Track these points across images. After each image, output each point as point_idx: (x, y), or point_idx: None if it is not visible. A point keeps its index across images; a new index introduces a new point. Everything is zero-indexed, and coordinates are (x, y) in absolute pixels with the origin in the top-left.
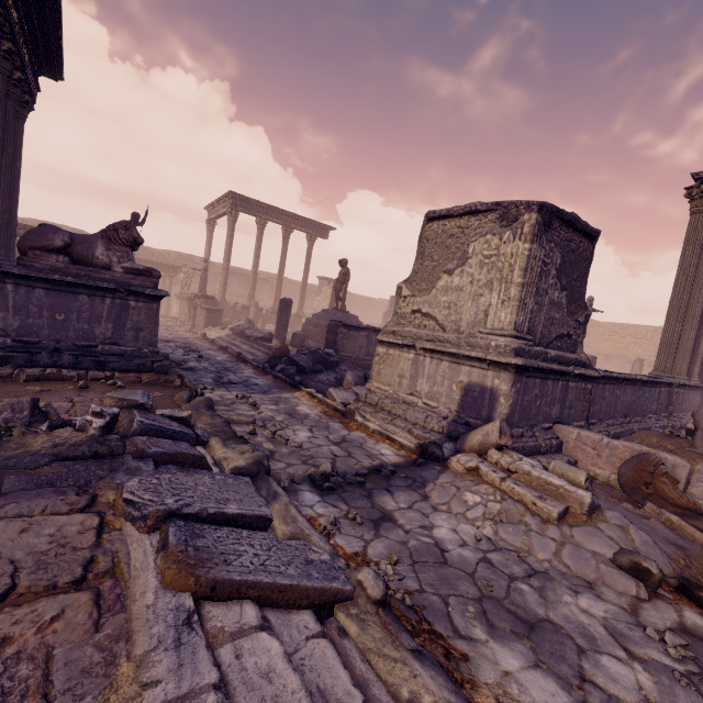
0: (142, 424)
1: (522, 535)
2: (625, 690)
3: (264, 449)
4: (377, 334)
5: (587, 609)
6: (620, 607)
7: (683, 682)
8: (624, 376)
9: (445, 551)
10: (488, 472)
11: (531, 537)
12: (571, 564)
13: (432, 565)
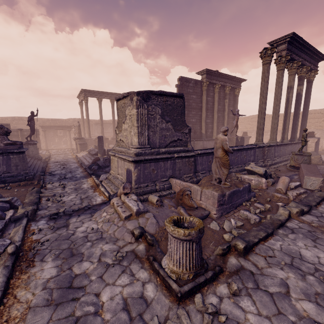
0: None
1: (109, 226)
2: (80, 270)
3: (46, 206)
4: None
5: (103, 248)
6: (118, 246)
7: (104, 266)
8: None
9: (73, 235)
10: (114, 204)
11: (111, 226)
12: (116, 234)
13: (61, 240)
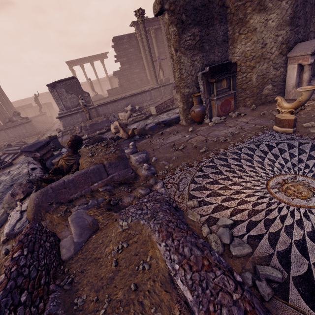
0: (15, 144)
1: None
2: None
3: None
4: (95, 102)
5: None
6: None
7: None
8: (111, 101)
9: None
10: None
11: None
12: None
13: None
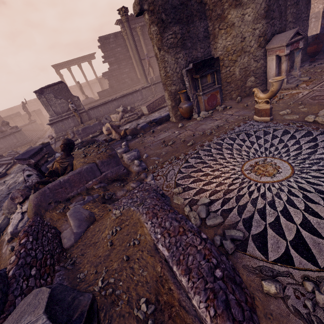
0: (7, 155)
1: None
2: None
3: None
4: (86, 106)
5: None
6: None
7: None
8: (102, 103)
9: None
10: None
11: None
12: None
13: None
